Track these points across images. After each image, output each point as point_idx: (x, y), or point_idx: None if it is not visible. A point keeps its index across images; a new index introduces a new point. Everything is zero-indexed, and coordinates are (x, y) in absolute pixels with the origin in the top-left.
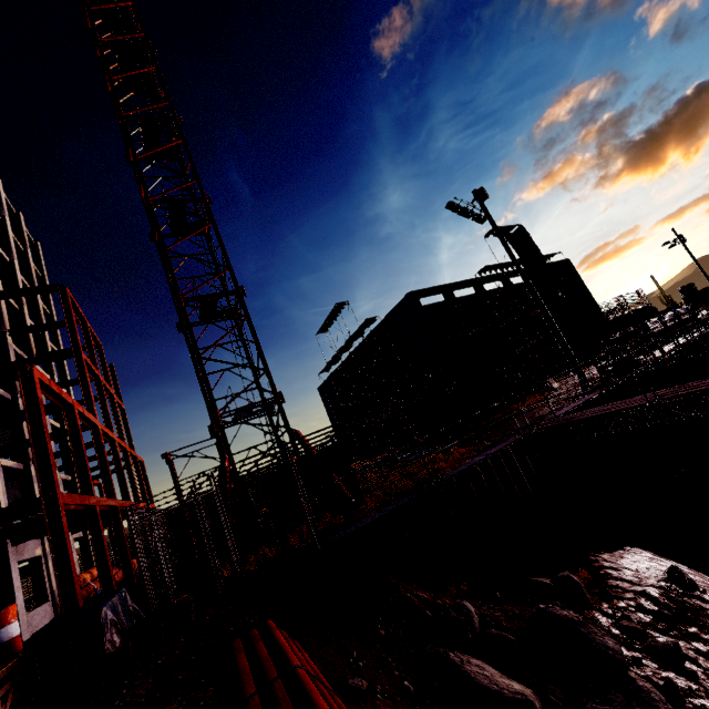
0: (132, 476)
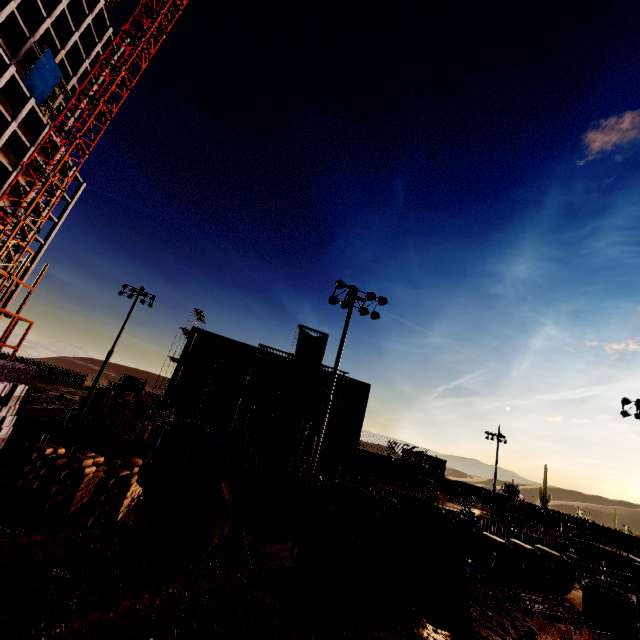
0: None
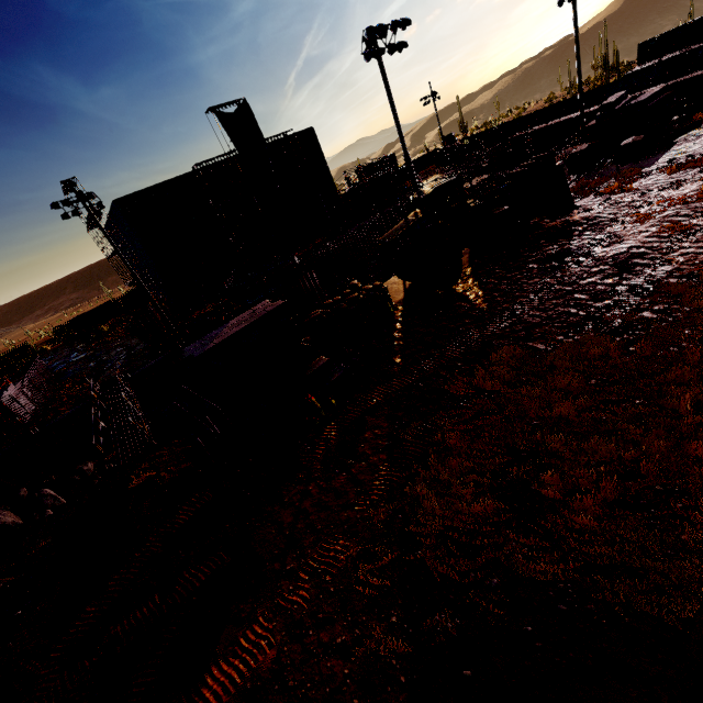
0: None
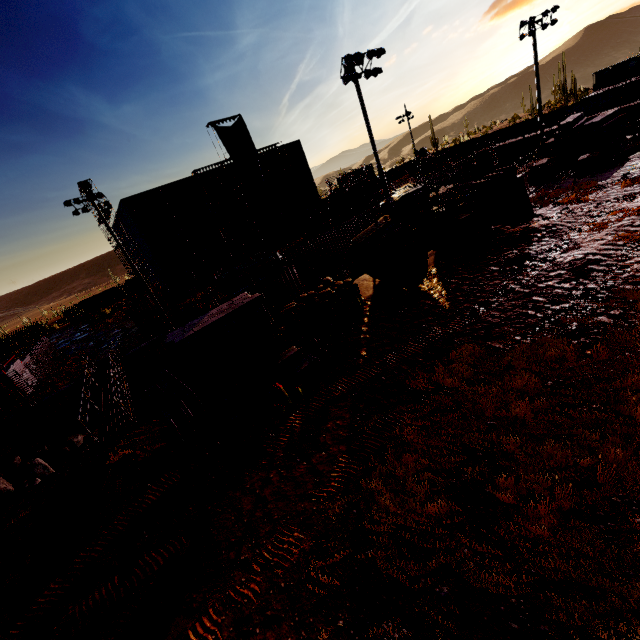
0: None
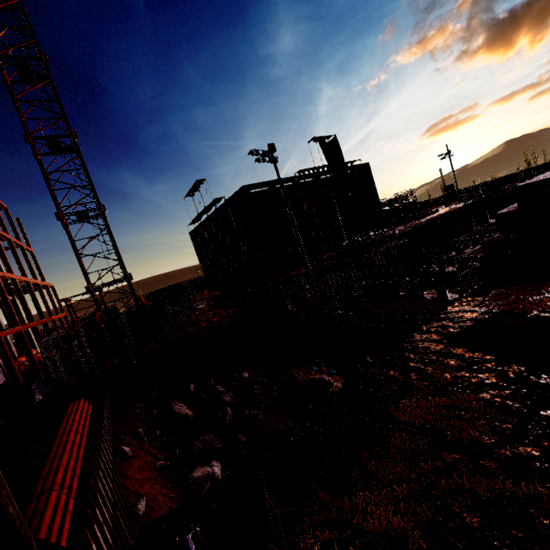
0: (45, 300)
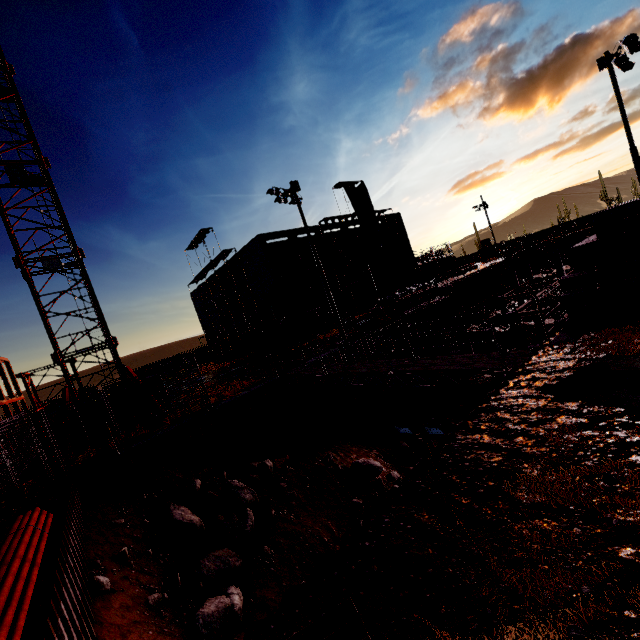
0: None
